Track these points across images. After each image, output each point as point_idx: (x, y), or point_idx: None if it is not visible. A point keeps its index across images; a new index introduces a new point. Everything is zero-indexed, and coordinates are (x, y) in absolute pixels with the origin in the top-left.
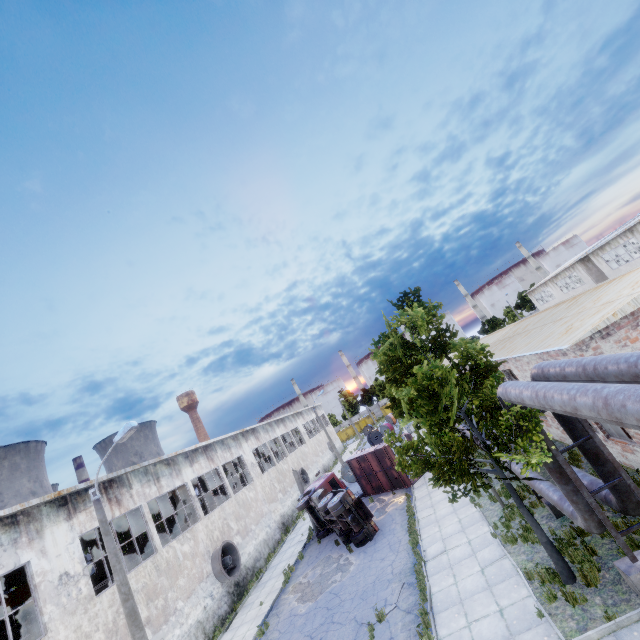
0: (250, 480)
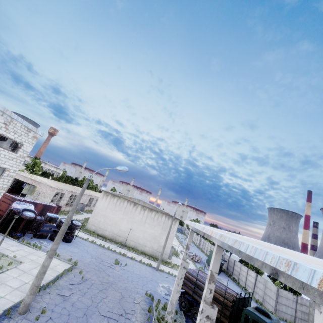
0: None
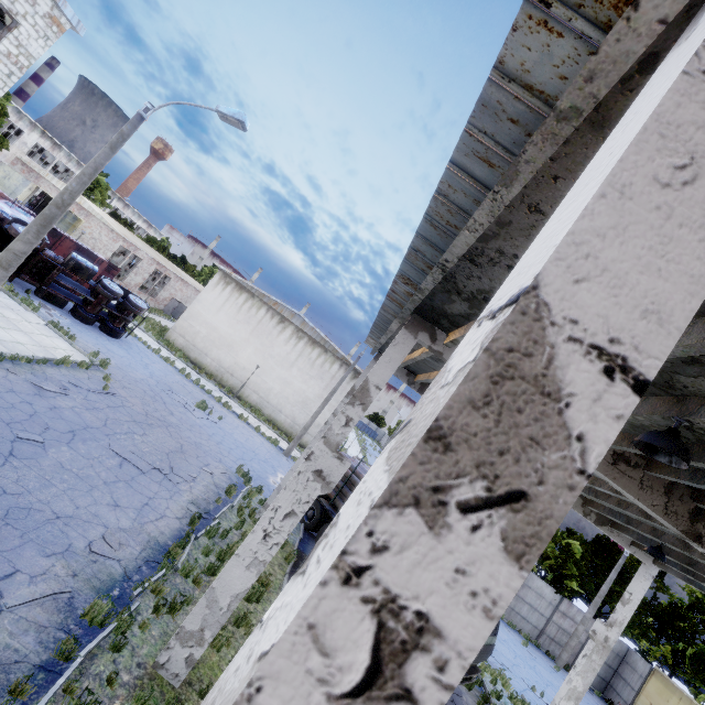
0: (13, 143)
